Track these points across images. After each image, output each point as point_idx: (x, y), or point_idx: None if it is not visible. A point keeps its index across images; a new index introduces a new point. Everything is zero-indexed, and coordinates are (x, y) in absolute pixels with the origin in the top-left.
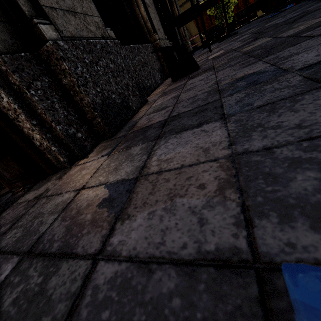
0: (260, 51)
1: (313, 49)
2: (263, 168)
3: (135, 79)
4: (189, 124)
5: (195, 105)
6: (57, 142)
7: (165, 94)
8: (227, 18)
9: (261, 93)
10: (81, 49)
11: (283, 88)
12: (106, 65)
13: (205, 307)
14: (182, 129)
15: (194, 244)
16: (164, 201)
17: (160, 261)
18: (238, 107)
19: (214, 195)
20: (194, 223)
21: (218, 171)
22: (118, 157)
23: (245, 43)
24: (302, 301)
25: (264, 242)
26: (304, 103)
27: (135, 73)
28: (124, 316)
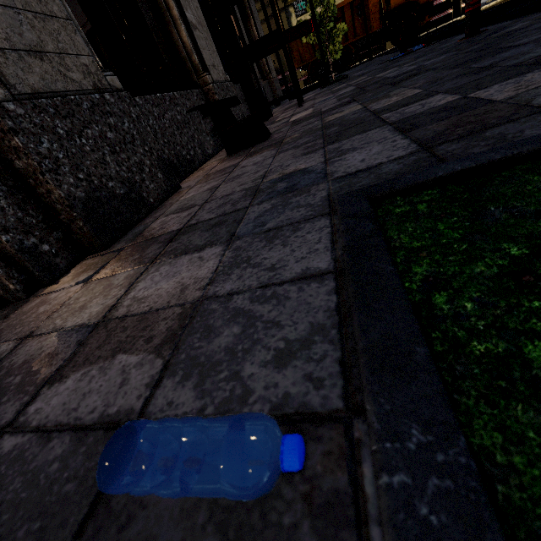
0: (336, 129)
1: (368, 147)
2: (210, 319)
3: (157, 153)
4: (195, 243)
5: (221, 210)
6: (3, 260)
7: (206, 179)
8: (333, 52)
9: (284, 208)
10: (50, 113)
11: (303, 205)
12: (100, 135)
13: (75, 467)
14: (184, 250)
15: (103, 408)
16: (105, 358)
17: (63, 428)
18: (252, 227)
19: (153, 351)
20: (116, 385)
21: (176, 320)
22: (94, 288)
23: (338, 104)
24: (143, 451)
25: (155, 401)
26: (299, 235)
27: (157, 144)
28: (3, 487)
